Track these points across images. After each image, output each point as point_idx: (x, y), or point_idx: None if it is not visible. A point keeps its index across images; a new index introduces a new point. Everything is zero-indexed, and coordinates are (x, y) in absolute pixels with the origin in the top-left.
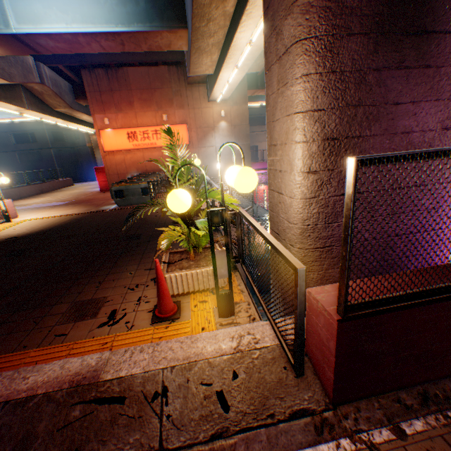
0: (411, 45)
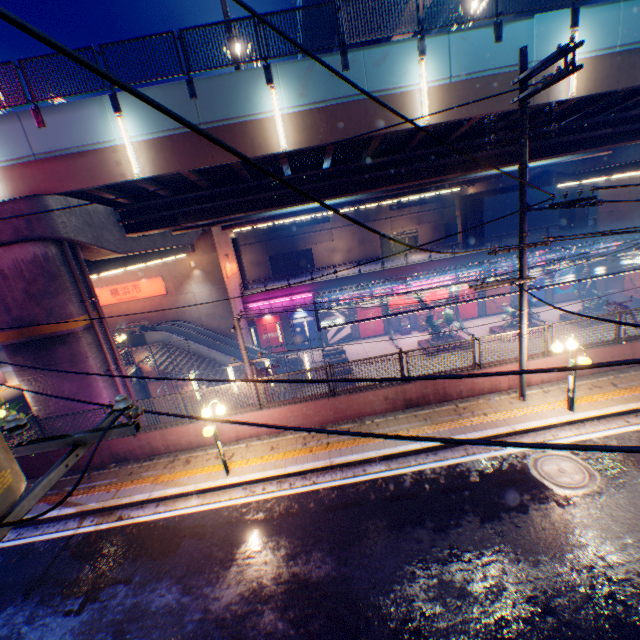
0: (52, 367)
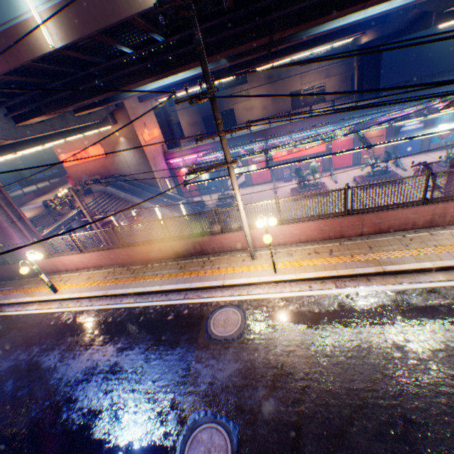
0: None
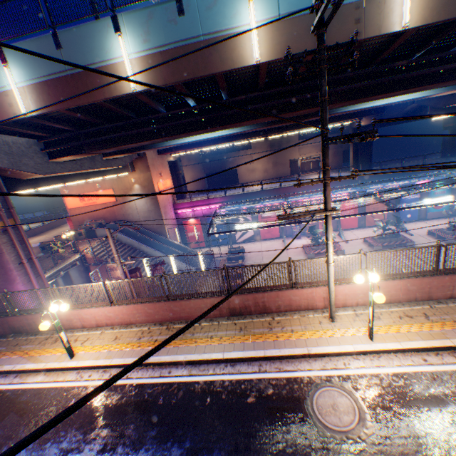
0: None
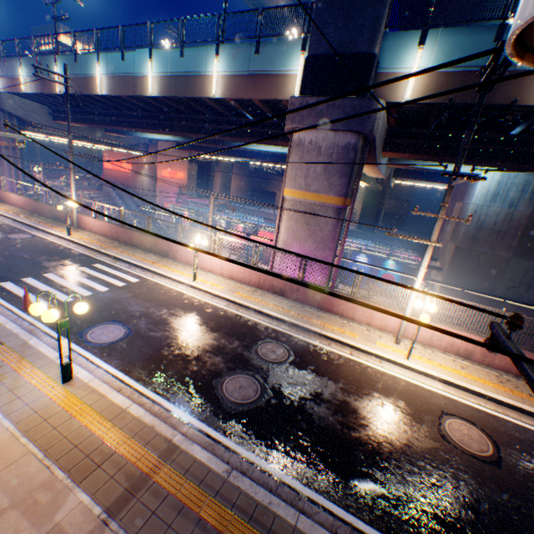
0: None
